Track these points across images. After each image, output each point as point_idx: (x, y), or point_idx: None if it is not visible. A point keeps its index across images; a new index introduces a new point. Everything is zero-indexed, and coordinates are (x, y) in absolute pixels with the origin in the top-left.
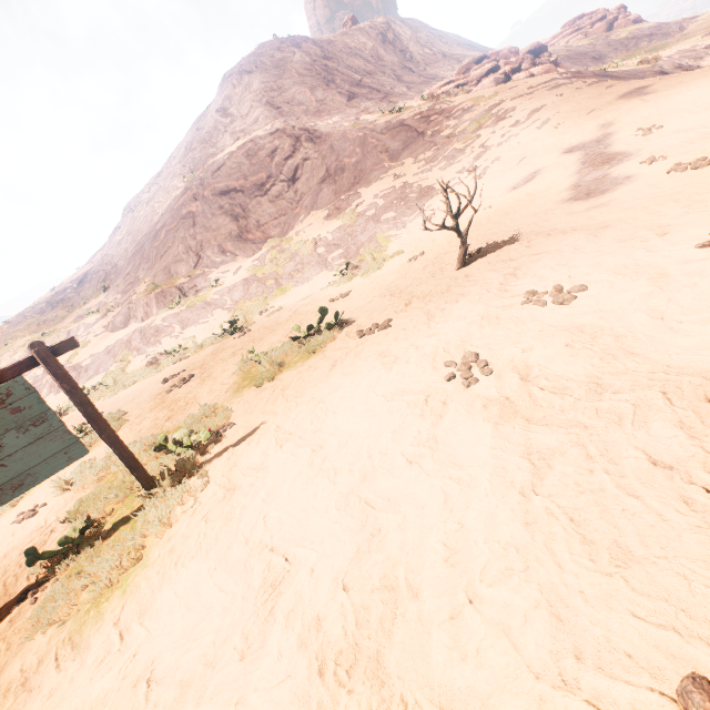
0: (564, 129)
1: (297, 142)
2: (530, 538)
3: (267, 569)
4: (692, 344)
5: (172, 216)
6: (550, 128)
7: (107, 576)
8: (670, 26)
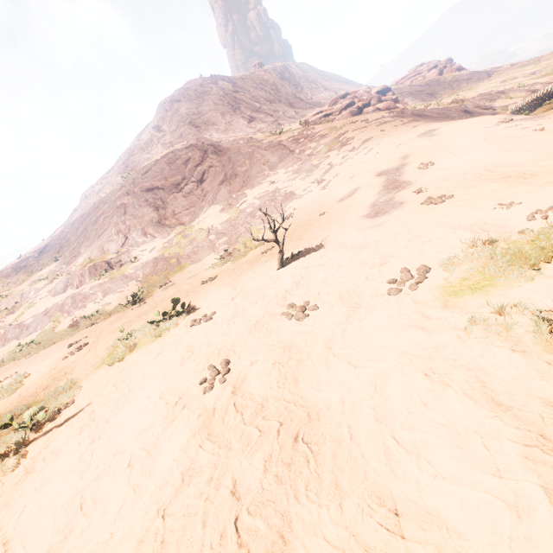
0: (380, 157)
1: (205, 154)
2: None
3: None
4: (326, 378)
5: (109, 206)
6: (372, 155)
7: None
8: (481, 73)
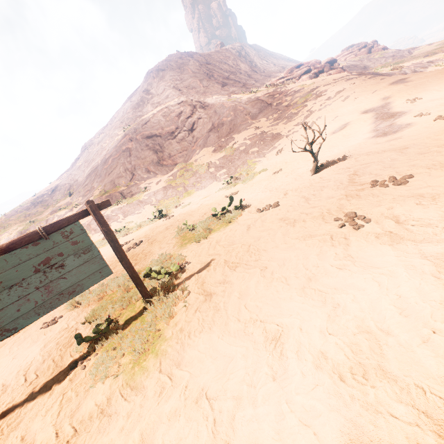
0: (359, 101)
1: (194, 108)
2: None
3: (265, 332)
4: None
5: (116, 150)
6: (350, 100)
7: (141, 346)
8: (404, 51)
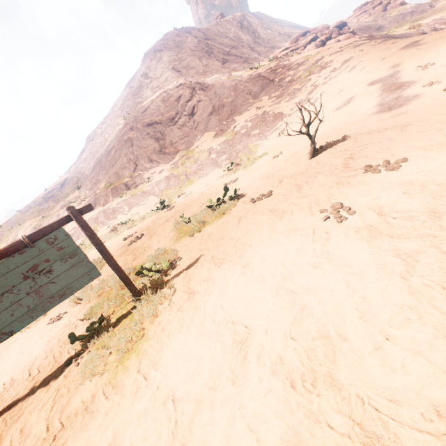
0: (366, 70)
1: (193, 91)
2: (417, 301)
3: (234, 334)
4: None
5: (118, 141)
6: (357, 71)
7: (124, 346)
8: (424, 5)
